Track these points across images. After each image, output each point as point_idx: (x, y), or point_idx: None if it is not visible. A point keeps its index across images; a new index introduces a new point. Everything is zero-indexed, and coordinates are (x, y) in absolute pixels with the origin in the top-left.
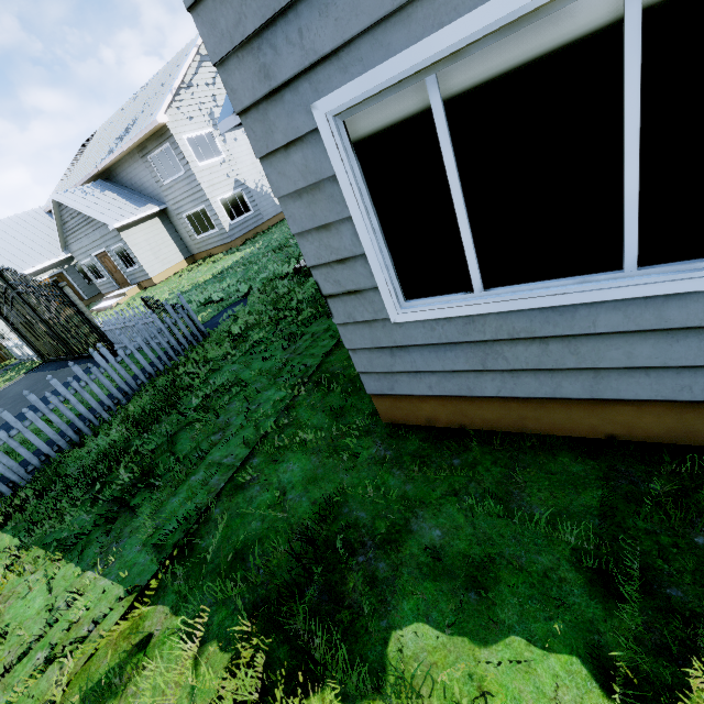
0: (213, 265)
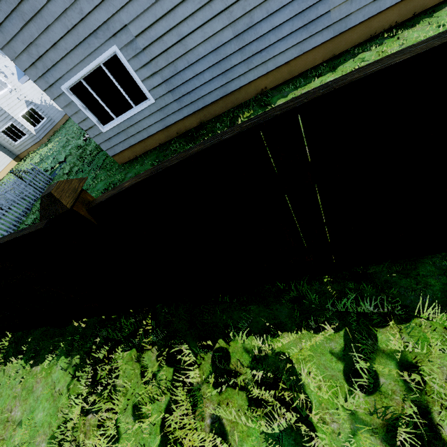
0: (36, 156)
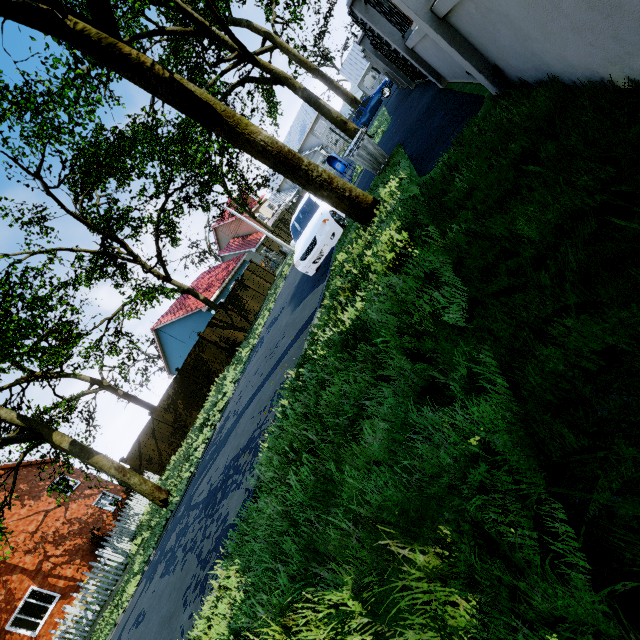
0: None
